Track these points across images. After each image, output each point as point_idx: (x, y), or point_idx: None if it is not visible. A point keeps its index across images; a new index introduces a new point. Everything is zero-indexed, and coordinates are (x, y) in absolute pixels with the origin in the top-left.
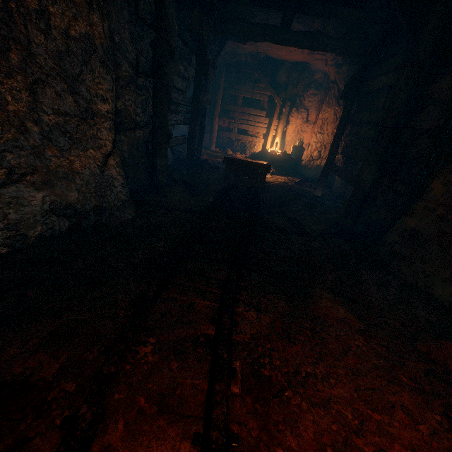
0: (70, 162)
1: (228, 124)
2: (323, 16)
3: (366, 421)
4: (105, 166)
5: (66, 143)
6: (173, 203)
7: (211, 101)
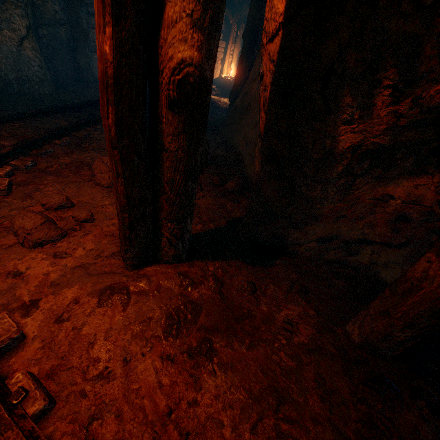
0: None
1: None
2: None
3: None
4: (21, 47)
5: None
6: (93, 94)
7: None
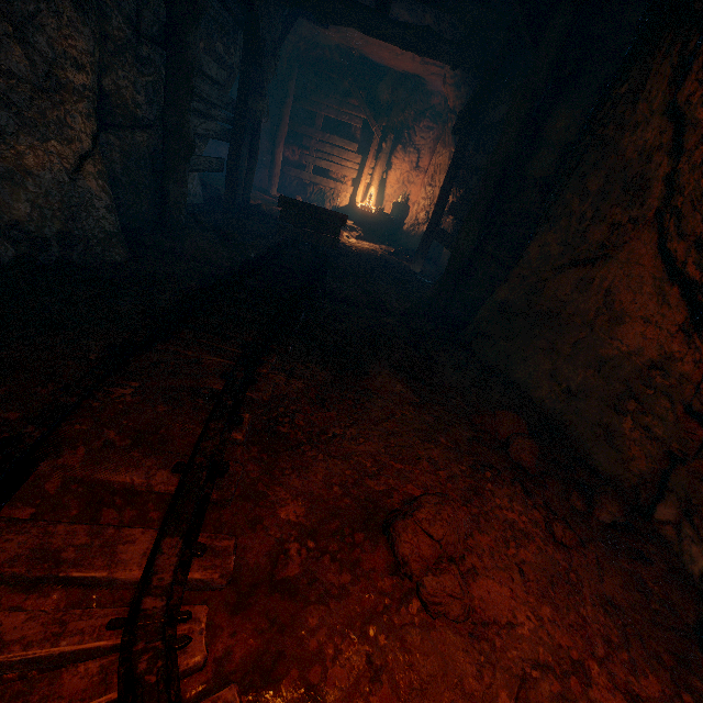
0: (17, 155)
1: (299, 157)
2: (432, 4)
3: (387, 470)
4: (79, 172)
5: (11, 123)
6: (193, 253)
7: (274, 115)
